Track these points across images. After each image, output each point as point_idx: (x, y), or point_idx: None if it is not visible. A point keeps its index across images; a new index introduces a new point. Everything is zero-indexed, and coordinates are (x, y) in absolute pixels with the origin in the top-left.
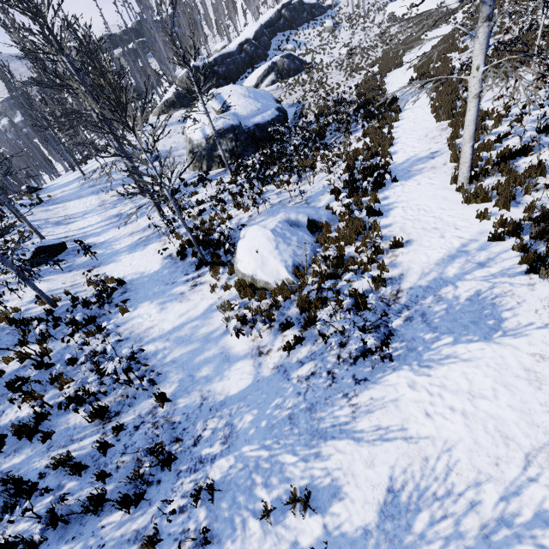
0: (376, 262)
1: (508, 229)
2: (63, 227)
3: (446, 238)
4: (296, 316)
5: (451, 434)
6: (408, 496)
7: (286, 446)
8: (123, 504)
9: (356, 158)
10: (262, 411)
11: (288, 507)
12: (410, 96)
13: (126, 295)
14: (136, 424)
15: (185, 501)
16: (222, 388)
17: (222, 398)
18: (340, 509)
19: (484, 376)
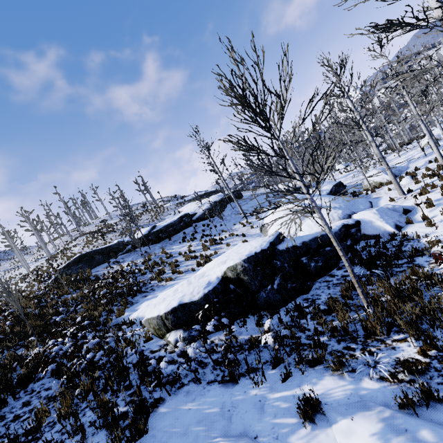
0: None
1: None
2: None
3: None
4: None
5: None
6: None
7: None
8: None
9: None
10: None
11: None
12: None
13: None
14: None
15: None
16: None
17: None
18: None
19: None
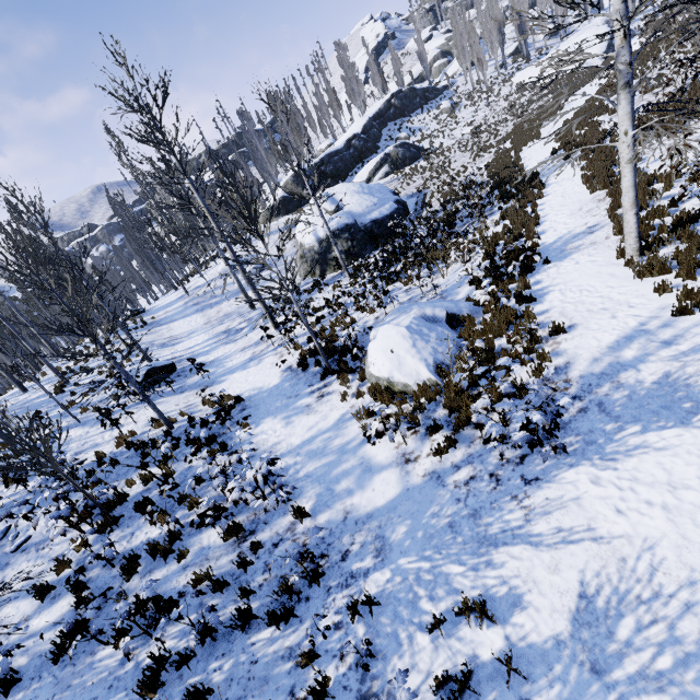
0: (534, 353)
1: (696, 300)
2: (170, 349)
3: (618, 319)
4: (444, 419)
5: (651, 530)
6: (606, 601)
7: (450, 556)
8: (273, 619)
9: (496, 243)
10: (417, 521)
11: (460, 619)
12: (554, 169)
13: (246, 412)
14: (275, 541)
15: (340, 617)
16: (367, 499)
17: (368, 510)
18: (523, 618)
19: (685, 464)
